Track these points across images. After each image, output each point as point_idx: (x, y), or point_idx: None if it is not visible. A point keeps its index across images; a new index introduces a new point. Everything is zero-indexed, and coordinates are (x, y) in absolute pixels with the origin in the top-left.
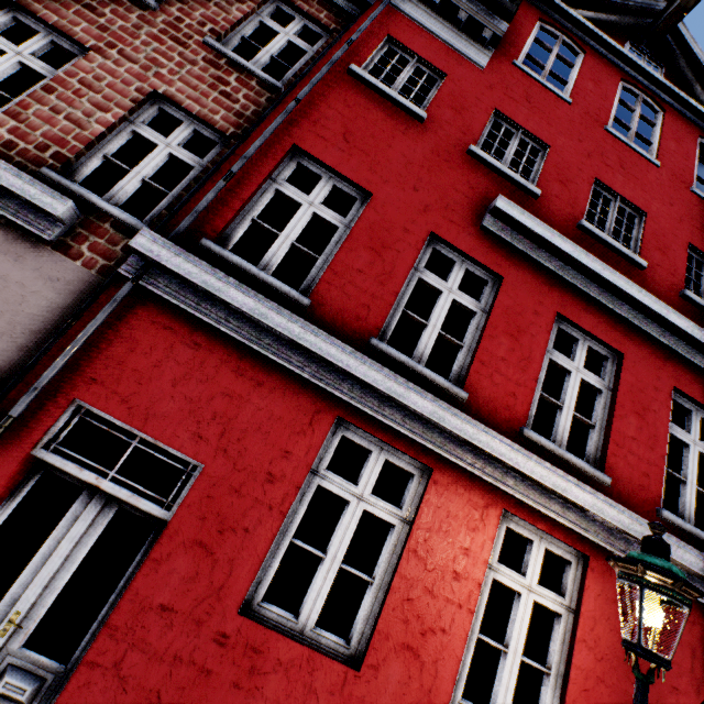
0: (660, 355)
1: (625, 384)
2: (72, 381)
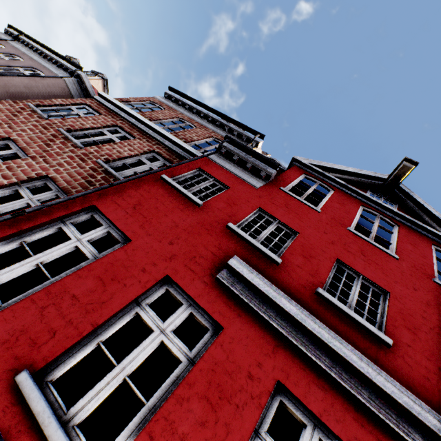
0: None
1: None
2: None
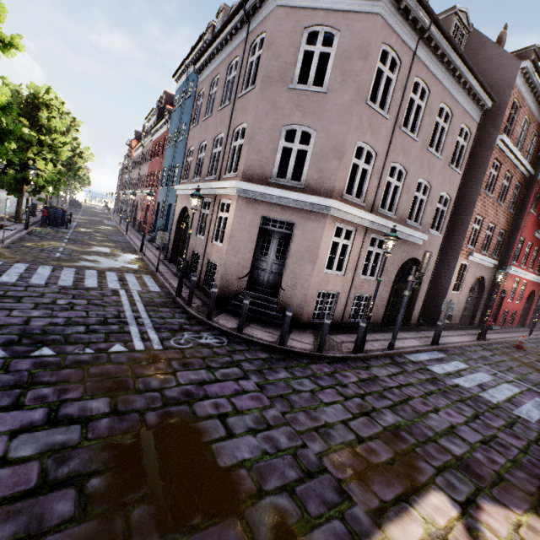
0: None
1: (538, 253)
2: (501, 286)
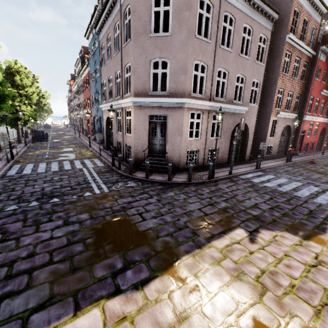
0: (327, 98)
1: (324, 104)
2: (301, 129)
